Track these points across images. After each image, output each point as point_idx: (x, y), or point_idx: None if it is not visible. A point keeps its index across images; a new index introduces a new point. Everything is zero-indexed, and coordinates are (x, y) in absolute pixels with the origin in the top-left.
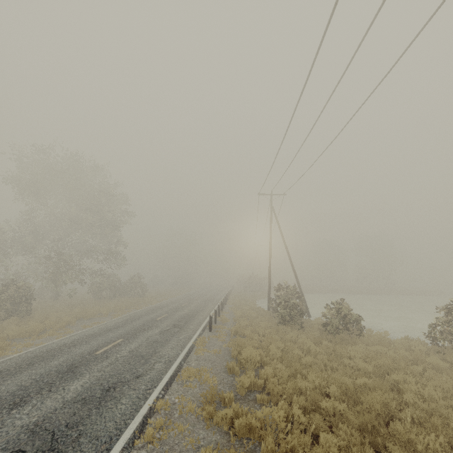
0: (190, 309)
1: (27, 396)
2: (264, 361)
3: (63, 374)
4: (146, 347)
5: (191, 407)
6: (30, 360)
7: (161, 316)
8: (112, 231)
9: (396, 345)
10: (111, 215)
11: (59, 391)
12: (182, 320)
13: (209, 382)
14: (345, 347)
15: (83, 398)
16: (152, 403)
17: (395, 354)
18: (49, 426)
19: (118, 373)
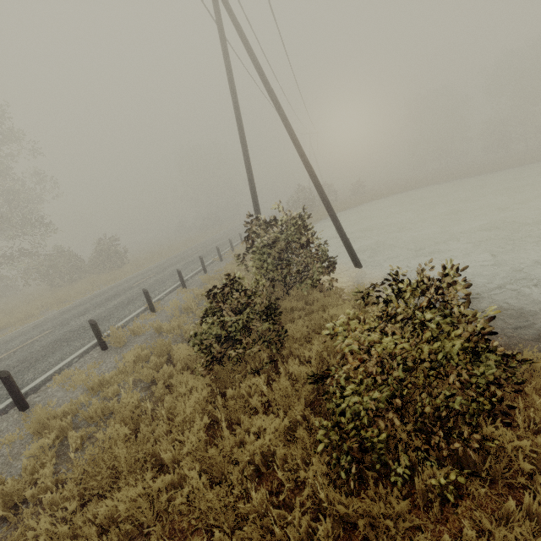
0: (126, 297)
1: None
2: None
3: None
4: None
5: None
6: None
7: (22, 344)
8: None
9: None
10: None
11: None
12: (36, 355)
13: None
14: None
15: None
16: None
17: None
18: None
19: None
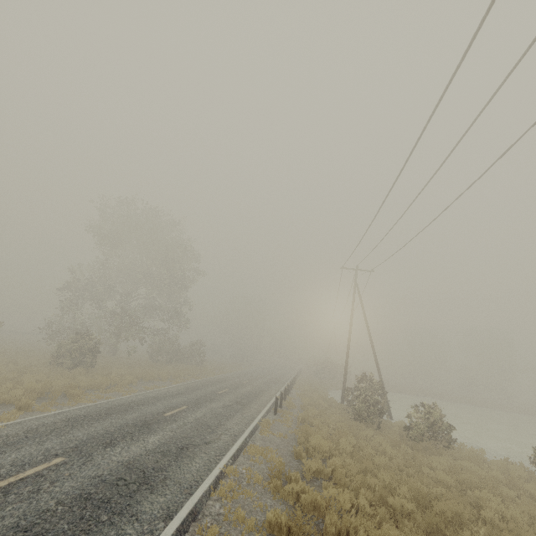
0: (253, 388)
1: (115, 440)
2: (333, 453)
3: (139, 427)
4: (211, 418)
5: (259, 478)
6: (107, 410)
7: (222, 390)
8: (180, 290)
9: (491, 466)
10: (180, 273)
11: (140, 440)
12: (245, 398)
13: (275, 462)
14: (427, 457)
15: (162, 450)
16: (222, 467)
17: (484, 473)
18: (140, 466)
19: (188, 436)
